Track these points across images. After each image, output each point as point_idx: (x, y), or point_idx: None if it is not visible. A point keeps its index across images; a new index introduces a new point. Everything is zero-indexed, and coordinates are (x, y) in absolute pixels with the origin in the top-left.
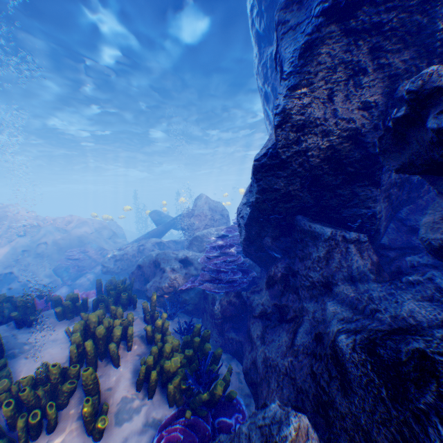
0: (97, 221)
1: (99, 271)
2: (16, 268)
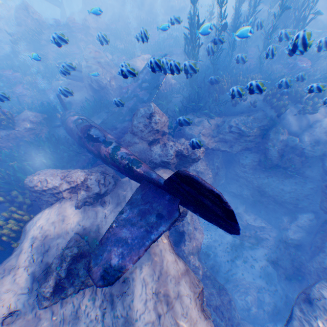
0: None
1: None
2: None
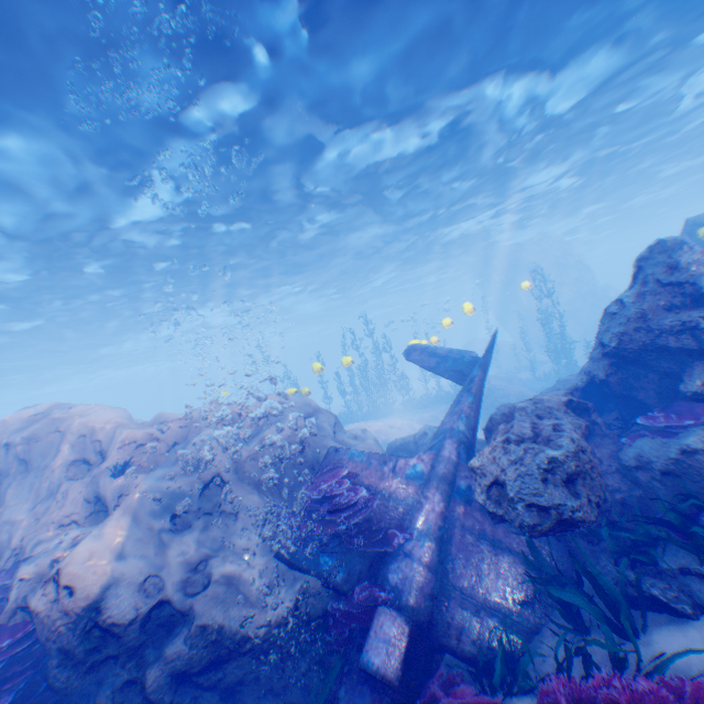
0: (293, 396)
1: (435, 529)
2: (172, 583)
